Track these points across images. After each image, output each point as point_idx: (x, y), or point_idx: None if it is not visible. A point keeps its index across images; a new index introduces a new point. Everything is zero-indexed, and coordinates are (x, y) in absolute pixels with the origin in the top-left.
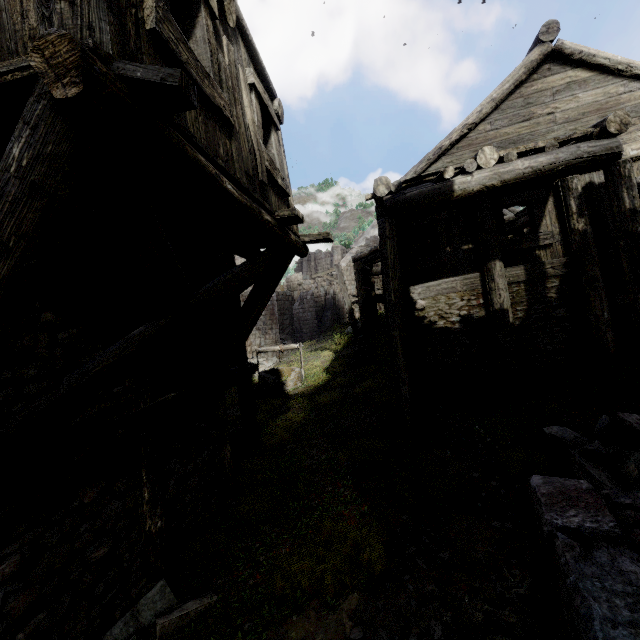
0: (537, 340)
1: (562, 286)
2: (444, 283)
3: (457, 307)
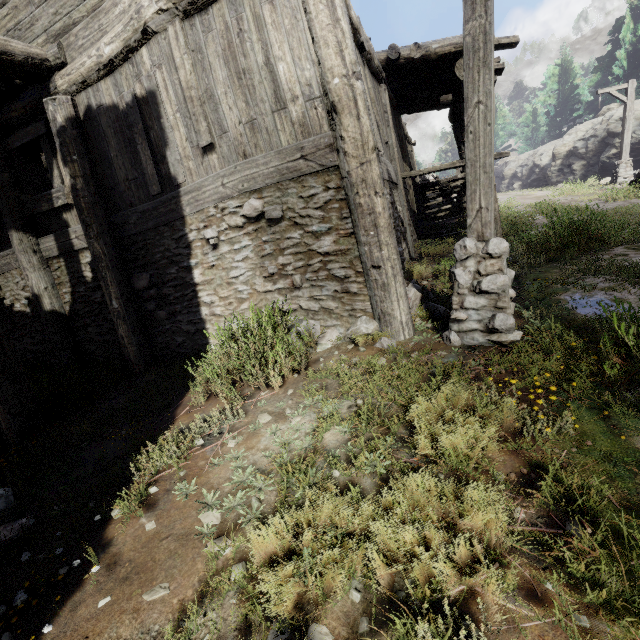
0: (89, 330)
1: (88, 263)
2: (1, 258)
3: (21, 287)
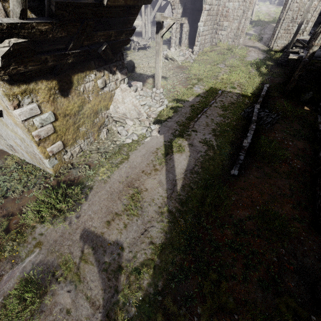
0: None
1: None
2: None
3: None
